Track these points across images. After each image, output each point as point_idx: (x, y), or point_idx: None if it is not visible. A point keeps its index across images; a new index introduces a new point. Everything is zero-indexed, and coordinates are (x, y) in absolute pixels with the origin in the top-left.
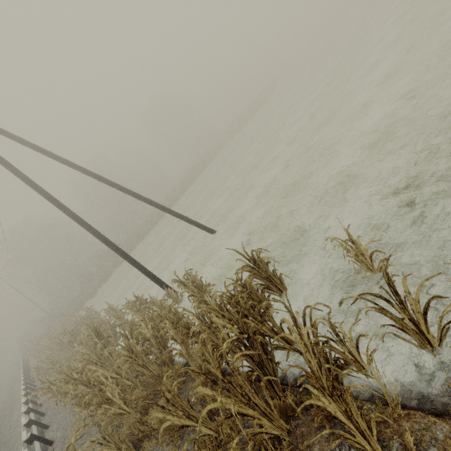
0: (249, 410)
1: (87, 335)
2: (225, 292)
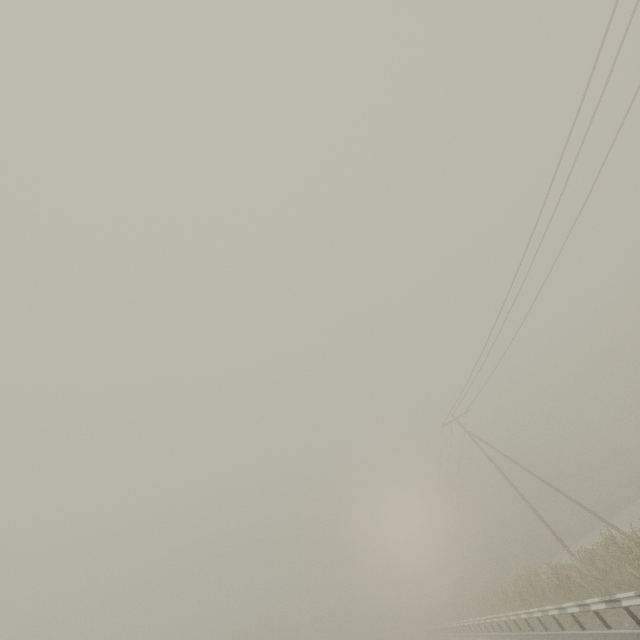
0: (587, 570)
1: (525, 574)
2: (595, 548)
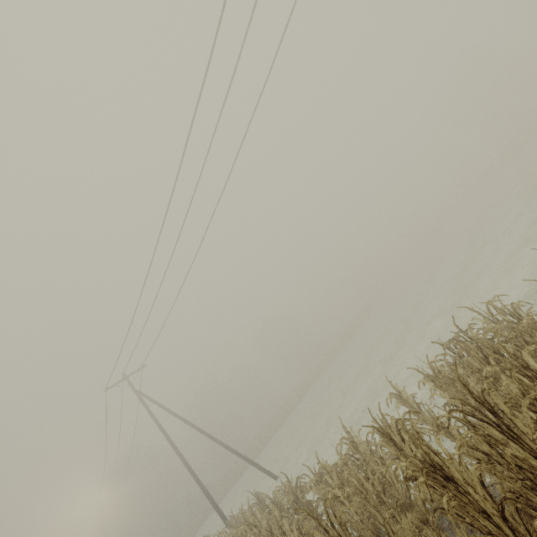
0: None
1: None
2: (240, 516)
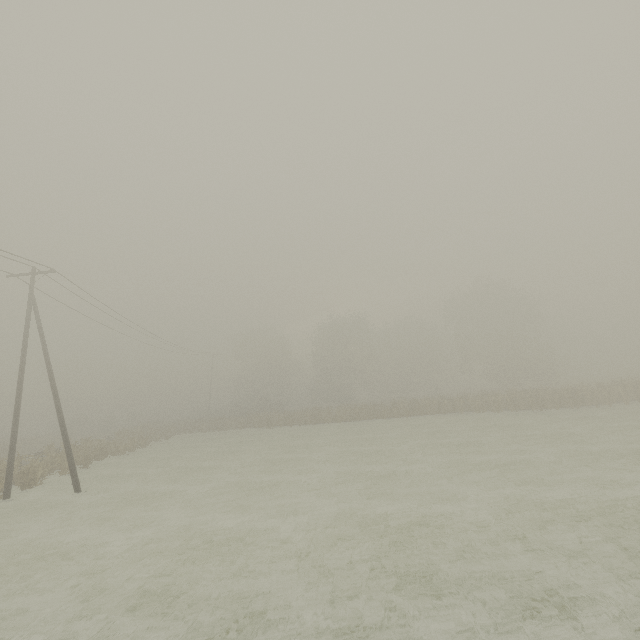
0: None
1: None
2: None
